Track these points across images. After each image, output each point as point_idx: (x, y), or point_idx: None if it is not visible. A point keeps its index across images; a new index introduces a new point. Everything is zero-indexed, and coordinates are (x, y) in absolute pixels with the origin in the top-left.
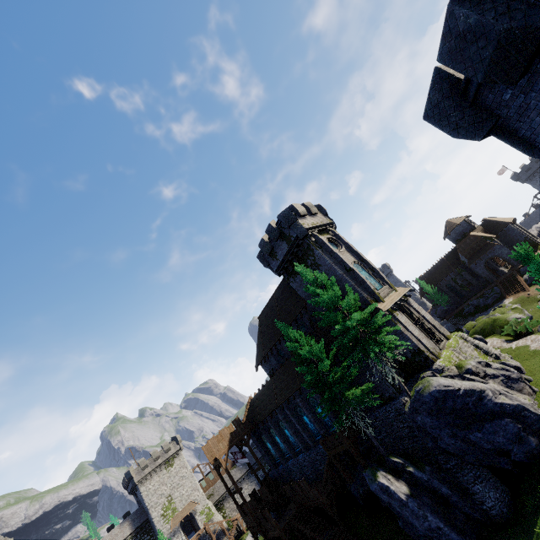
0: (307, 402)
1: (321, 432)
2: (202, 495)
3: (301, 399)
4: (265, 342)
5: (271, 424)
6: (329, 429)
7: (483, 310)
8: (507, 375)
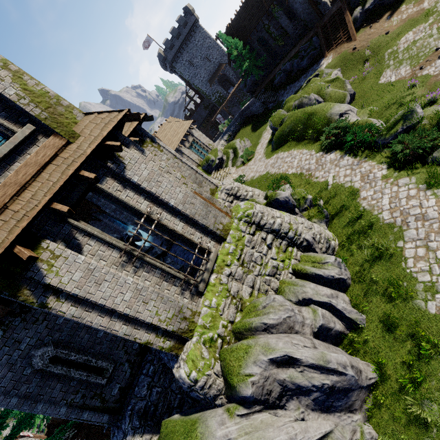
0: None
1: None
2: None
3: None
4: None
5: None
6: None
7: (296, 78)
8: (329, 384)
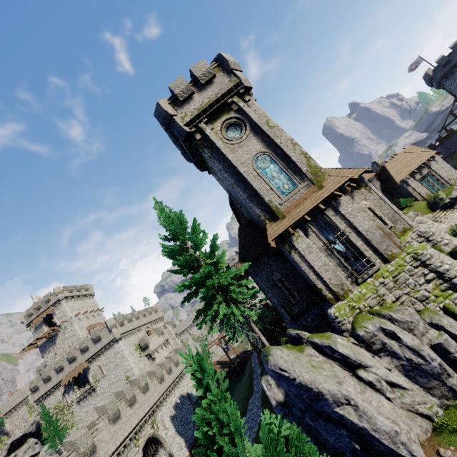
0: None
1: None
2: None
3: None
4: None
5: None
6: None
7: None
8: (416, 362)
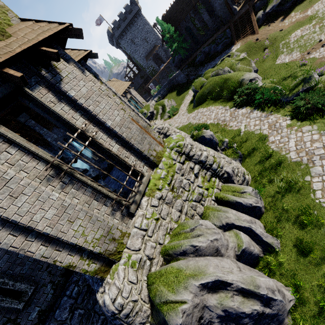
0: None
1: None
2: None
3: None
4: None
5: None
6: None
7: (212, 58)
8: (258, 309)
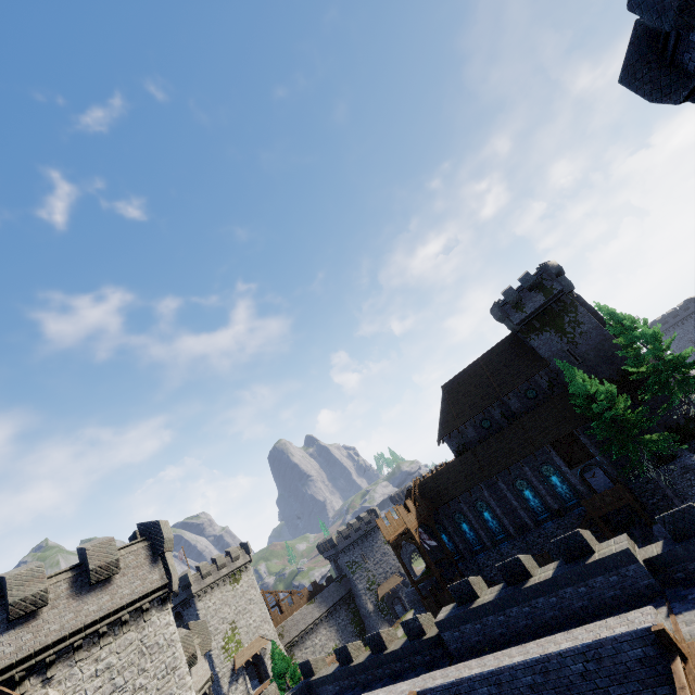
0: (539, 471)
1: (555, 506)
2: (273, 631)
3: (529, 468)
4: (460, 410)
5: (464, 505)
6: (565, 503)
7: None
8: None
